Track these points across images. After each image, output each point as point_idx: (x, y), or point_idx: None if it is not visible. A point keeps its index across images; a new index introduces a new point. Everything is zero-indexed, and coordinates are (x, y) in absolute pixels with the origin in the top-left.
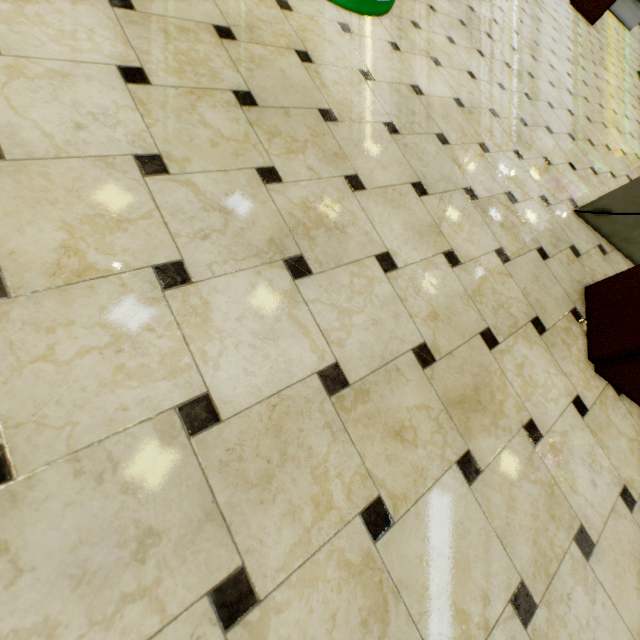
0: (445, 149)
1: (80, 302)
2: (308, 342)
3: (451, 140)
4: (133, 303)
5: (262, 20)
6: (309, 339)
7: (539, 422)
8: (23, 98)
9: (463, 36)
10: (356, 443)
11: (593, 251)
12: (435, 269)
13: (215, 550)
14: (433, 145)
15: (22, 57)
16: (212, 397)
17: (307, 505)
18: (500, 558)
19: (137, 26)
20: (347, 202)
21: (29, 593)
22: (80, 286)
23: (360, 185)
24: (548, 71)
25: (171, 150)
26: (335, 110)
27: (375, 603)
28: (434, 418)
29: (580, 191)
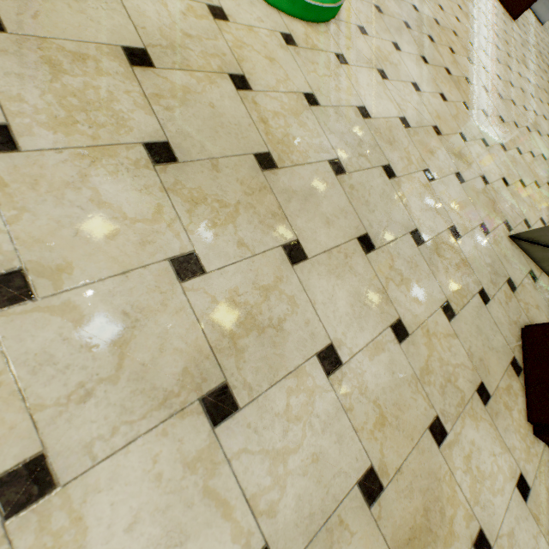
0: (392, 184)
1: None
2: (229, 527)
3: (398, 171)
4: None
5: (189, 35)
6: (230, 521)
7: (488, 529)
8: None
9: (408, 40)
10: None
11: (526, 280)
12: (382, 352)
13: None
14: (380, 181)
15: None
16: None
17: None
18: None
19: (5, 56)
20: (285, 283)
21: None
22: None
23: (301, 254)
24: (482, 74)
25: (42, 256)
26: (274, 152)
27: None
28: None
29: (513, 210)
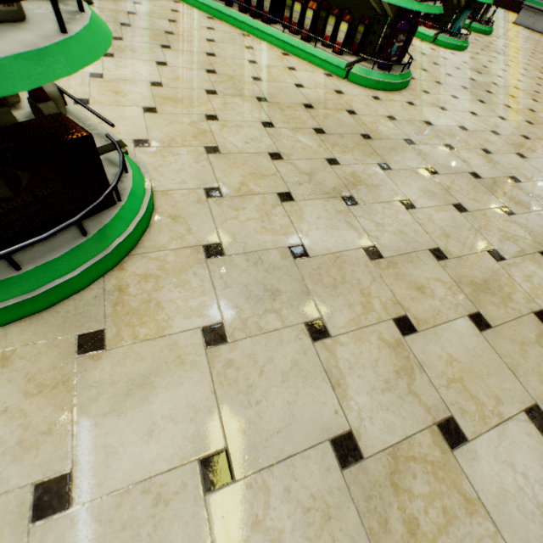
0: (452, 152)
1: (247, 202)
2: (356, 234)
3: (456, 147)
4: (268, 205)
5: (327, 99)
6: (357, 233)
7: None
8: (226, 134)
9: (465, 94)
10: (389, 285)
11: None
12: (445, 212)
13: (307, 307)
14: (441, 150)
15: (226, 121)
16: (305, 246)
17: (358, 305)
18: (512, 382)
19: (269, 107)
20: (379, 175)
21: (230, 295)
22: (247, 197)
23: (388, 168)
24: None
25: (284, 151)
26: (370, 134)
27: (404, 366)
28: (447, 288)
29: None
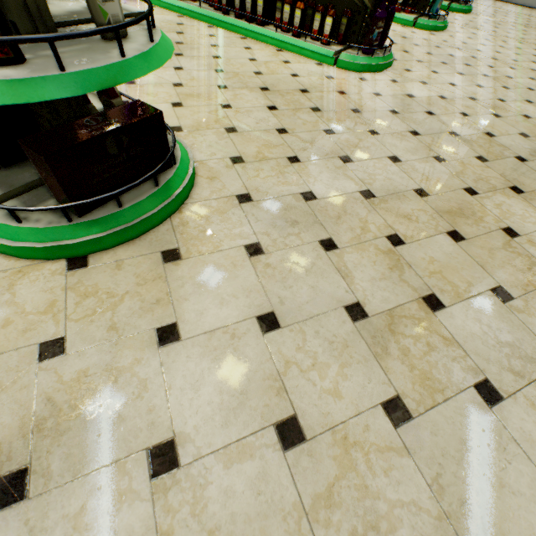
0: (432, 117)
1: (264, 165)
2: (353, 182)
3: (436, 113)
4: (281, 166)
5: (320, 84)
6: (353, 181)
7: (516, 230)
8: (240, 118)
9: (444, 69)
10: (381, 215)
11: None
12: (427, 163)
13: (319, 231)
14: (423, 116)
15: (238, 108)
16: (313, 193)
17: (357, 228)
18: (481, 273)
19: (271, 95)
20: (369, 139)
21: (261, 225)
22: (264, 161)
23: (376, 133)
24: (528, 72)
25: (288, 127)
26: (360, 109)
27: (396, 265)
28: (429, 215)
29: None
